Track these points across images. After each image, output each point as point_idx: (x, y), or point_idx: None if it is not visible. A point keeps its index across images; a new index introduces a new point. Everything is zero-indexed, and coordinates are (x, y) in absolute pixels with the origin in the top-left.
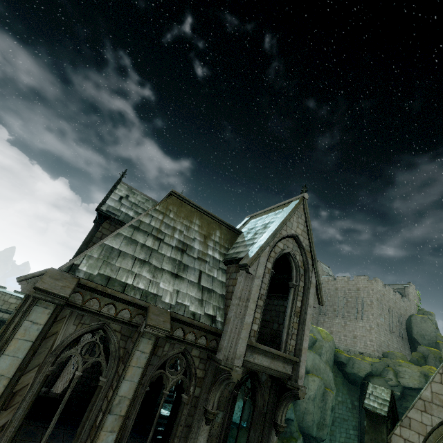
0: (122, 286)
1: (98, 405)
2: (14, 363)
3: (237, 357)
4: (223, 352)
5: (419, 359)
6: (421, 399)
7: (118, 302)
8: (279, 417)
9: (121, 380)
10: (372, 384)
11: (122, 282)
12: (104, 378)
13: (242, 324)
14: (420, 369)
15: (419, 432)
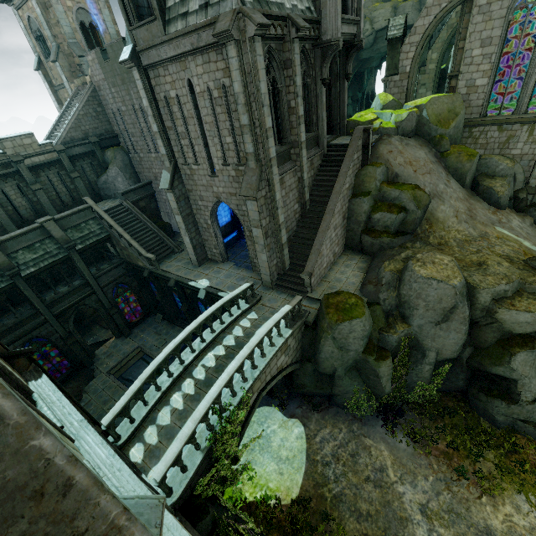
0: (267, 5)
1: (285, 100)
2: (265, 85)
3: (338, 31)
4: (329, 33)
5: None
6: (426, 8)
7: (274, 21)
8: (349, 70)
9: (295, 78)
10: (393, 18)
11: (264, 2)
12: (280, 86)
13: (336, 2)
14: (392, 5)
15: (420, 33)
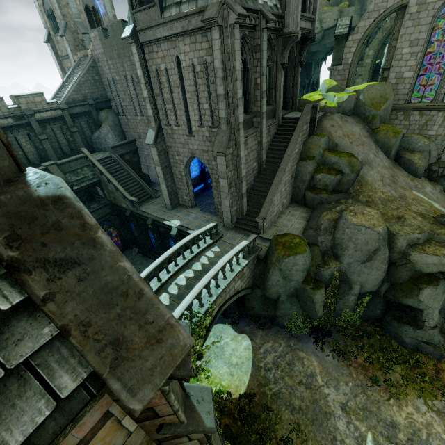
0: (245, 0)
1: (253, 78)
2: (239, 63)
3: (298, 26)
4: (290, 27)
5: (337, 0)
6: (367, 13)
7: (249, 13)
8: (303, 58)
9: (261, 60)
10: (340, 19)
11: None
12: (250, 66)
13: (298, 2)
14: (338, 9)
15: (362, 32)
